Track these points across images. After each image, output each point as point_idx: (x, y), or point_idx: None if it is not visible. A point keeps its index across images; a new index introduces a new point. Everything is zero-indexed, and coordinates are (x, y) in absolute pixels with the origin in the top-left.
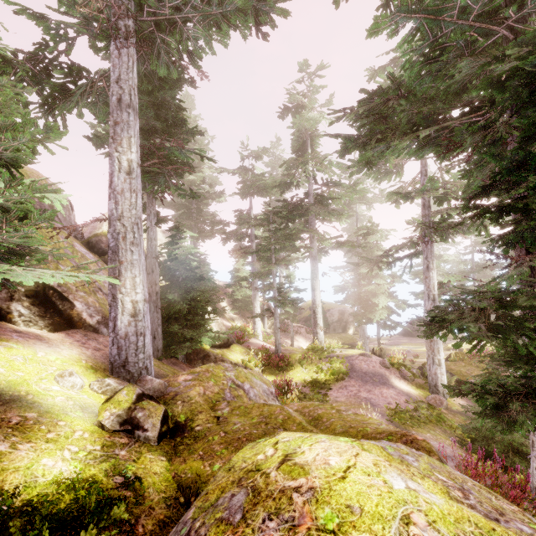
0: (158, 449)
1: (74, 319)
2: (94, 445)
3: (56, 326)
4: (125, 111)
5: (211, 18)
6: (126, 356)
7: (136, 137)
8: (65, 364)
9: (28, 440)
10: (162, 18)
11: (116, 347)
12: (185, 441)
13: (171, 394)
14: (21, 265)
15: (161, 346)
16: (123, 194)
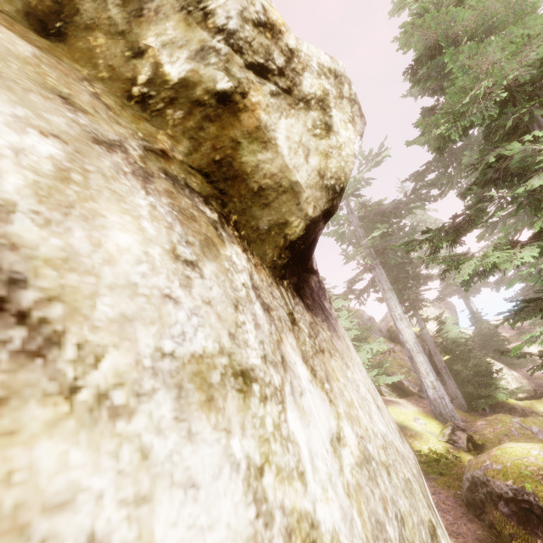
0: (468, 452)
1: (406, 391)
2: (438, 445)
3: (400, 395)
4: (387, 293)
5: (403, 237)
6: (439, 410)
7: (396, 301)
8: (414, 414)
9: (416, 439)
10: (384, 246)
11: (432, 405)
12: (482, 451)
13: (472, 431)
14: (382, 374)
15: (464, 402)
16: (403, 330)
